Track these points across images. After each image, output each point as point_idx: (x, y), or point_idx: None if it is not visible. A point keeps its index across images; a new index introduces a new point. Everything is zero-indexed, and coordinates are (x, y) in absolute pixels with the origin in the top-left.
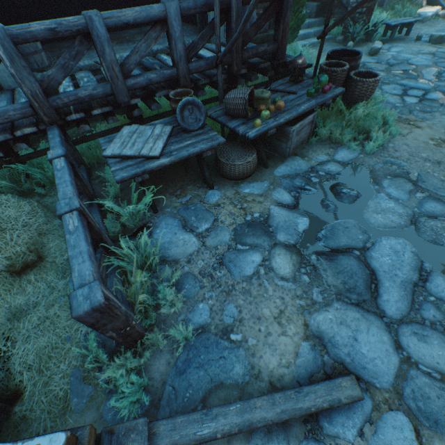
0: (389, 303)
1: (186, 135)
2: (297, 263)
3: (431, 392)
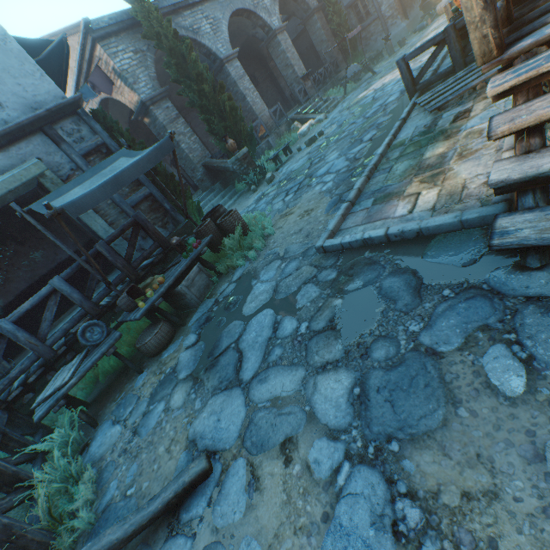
0: (247, 369)
1: (96, 349)
2: (189, 388)
3: (263, 421)
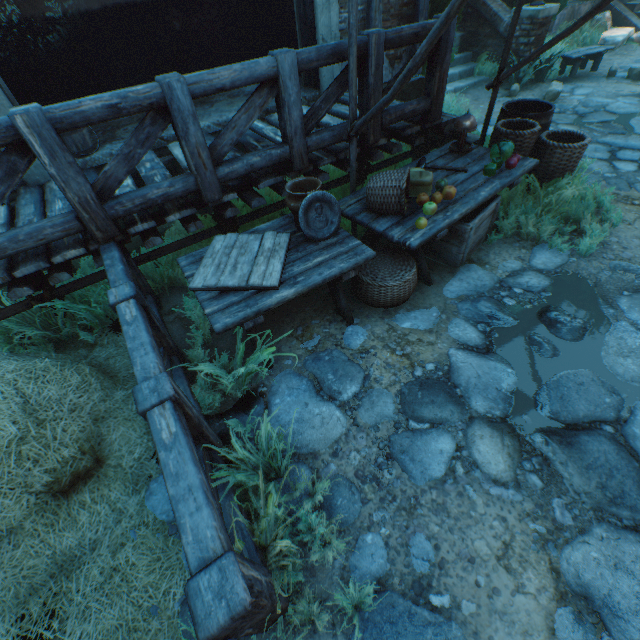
0: None
1: (313, 248)
2: (514, 451)
3: None
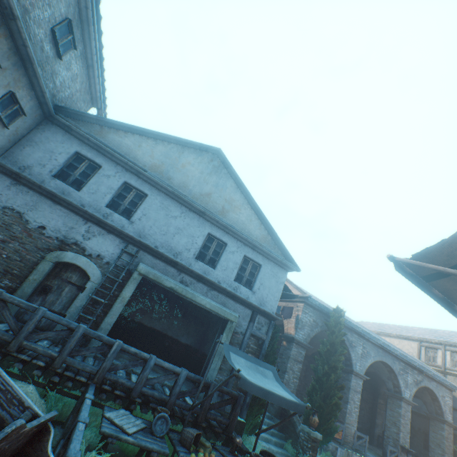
0: None
1: (150, 435)
2: None
3: None
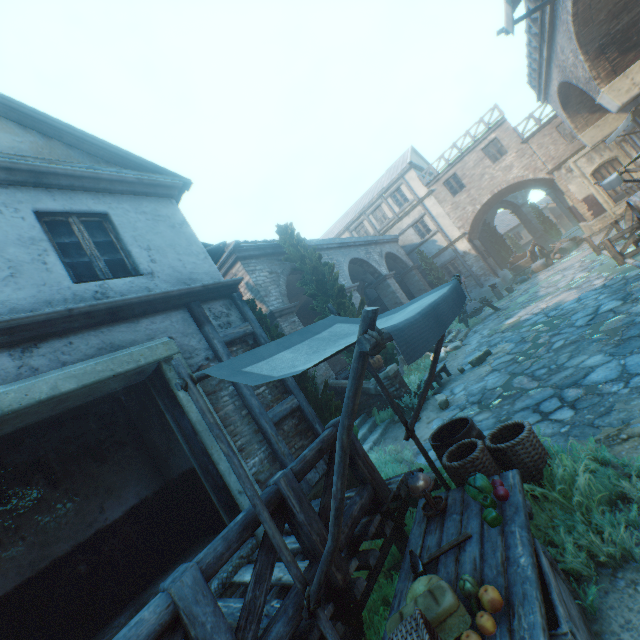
0: None
1: None
2: None
3: None
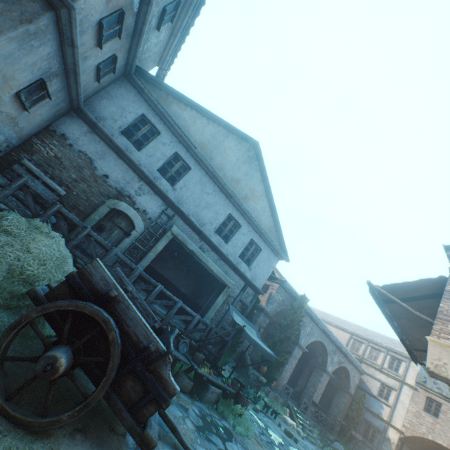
0: None
1: (177, 351)
2: (195, 428)
3: None
